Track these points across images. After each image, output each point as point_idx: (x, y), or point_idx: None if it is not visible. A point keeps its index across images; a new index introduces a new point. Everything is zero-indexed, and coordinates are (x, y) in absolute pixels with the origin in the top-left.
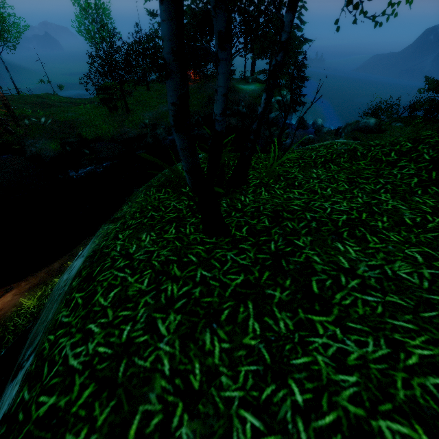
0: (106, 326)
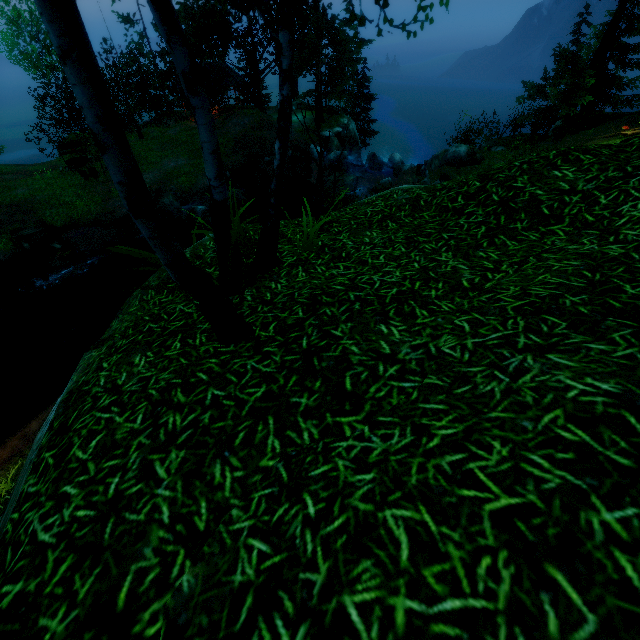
0: (87, 484)
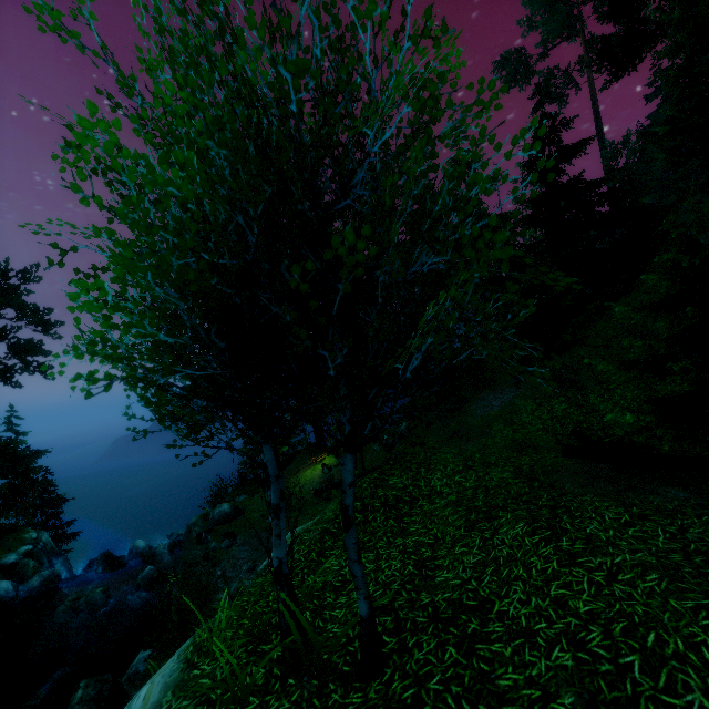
0: None
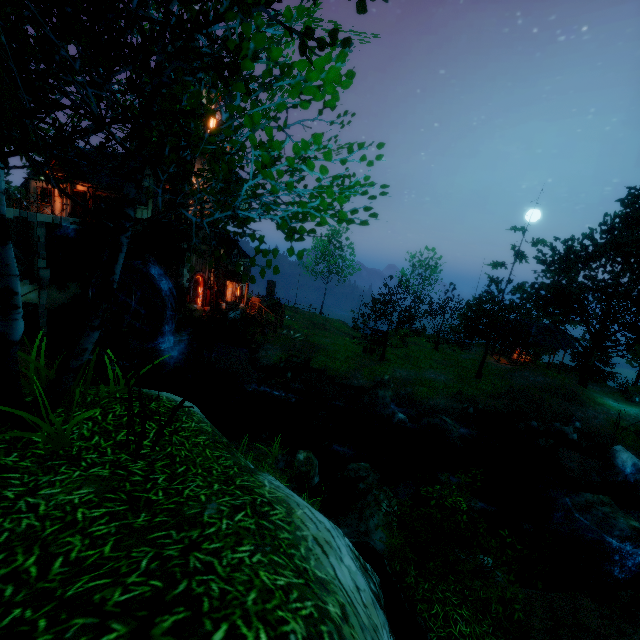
0: None
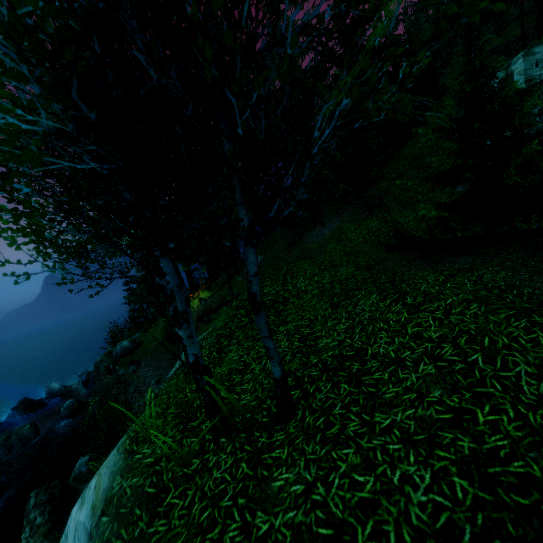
0: (393, 466)
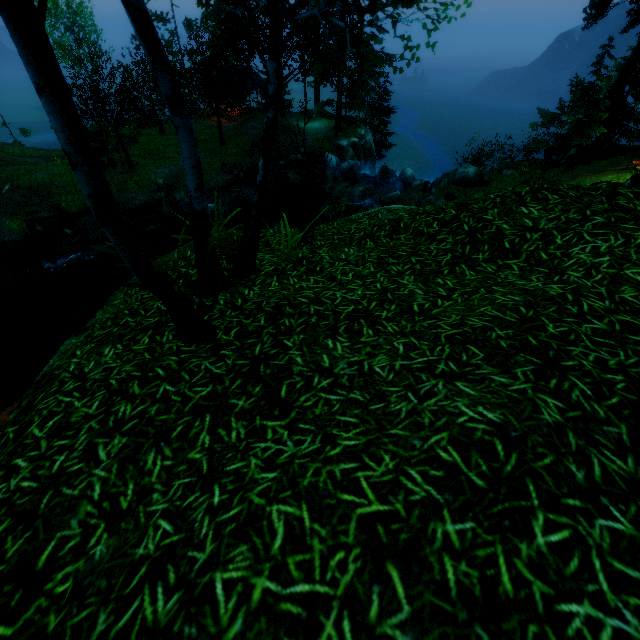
0: (36, 459)
